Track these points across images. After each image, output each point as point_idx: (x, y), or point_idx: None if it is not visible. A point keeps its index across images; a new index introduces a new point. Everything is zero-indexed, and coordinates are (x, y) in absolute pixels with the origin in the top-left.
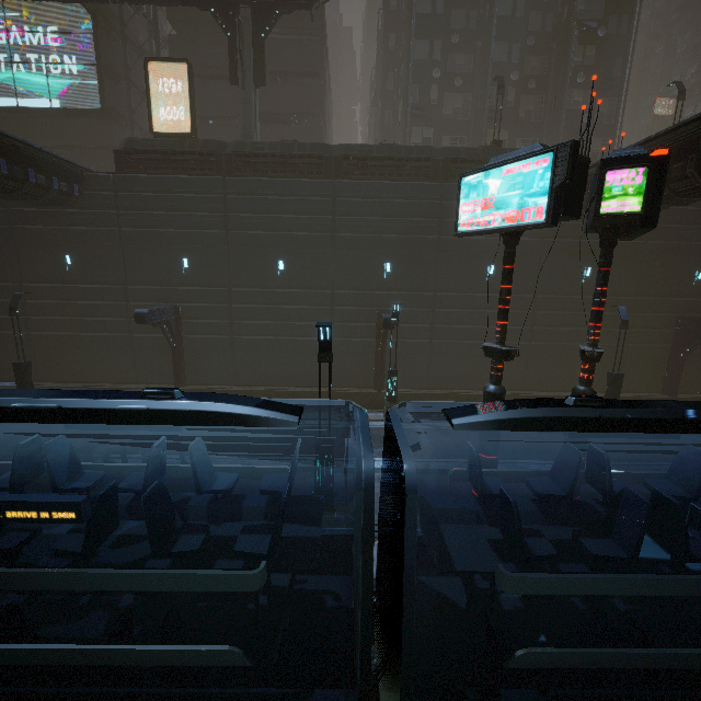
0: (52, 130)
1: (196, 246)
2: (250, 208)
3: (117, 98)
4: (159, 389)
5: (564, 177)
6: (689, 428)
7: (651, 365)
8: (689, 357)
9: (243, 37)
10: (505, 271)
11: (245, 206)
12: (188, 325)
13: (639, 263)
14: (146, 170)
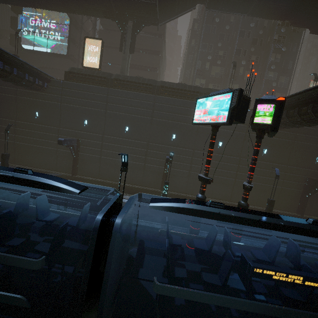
0: (45, 61)
1: (92, 115)
2: (117, 102)
3: (74, 51)
4: (22, 168)
5: (235, 104)
6: (262, 225)
7: (292, 198)
8: (311, 198)
9: (127, 33)
10: (211, 142)
11: (115, 101)
12: (82, 149)
13: (289, 150)
14: (76, 81)
